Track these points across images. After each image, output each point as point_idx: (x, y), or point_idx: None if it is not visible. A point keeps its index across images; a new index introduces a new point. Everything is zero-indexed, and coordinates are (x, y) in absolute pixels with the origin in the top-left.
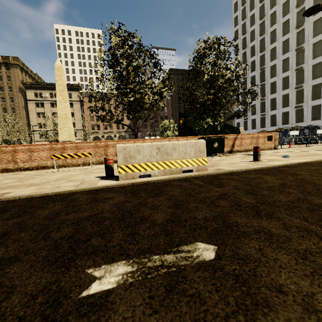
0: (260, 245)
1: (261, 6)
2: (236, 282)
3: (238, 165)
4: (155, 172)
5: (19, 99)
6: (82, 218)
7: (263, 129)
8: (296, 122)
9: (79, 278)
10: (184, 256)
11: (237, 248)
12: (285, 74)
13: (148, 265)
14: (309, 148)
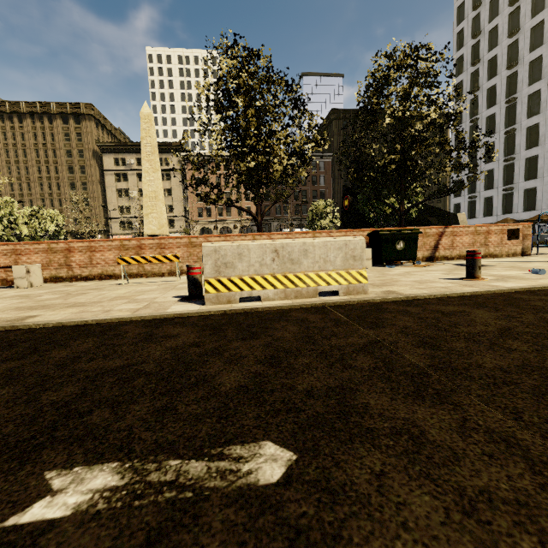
0: (386, 465)
1: None
2: (289, 546)
3: (431, 286)
4: (269, 293)
5: (92, 169)
6: (107, 370)
7: (507, 215)
8: None
9: (25, 487)
10: (224, 468)
11: (335, 464)
12: None
13: (150, 478)
14: None
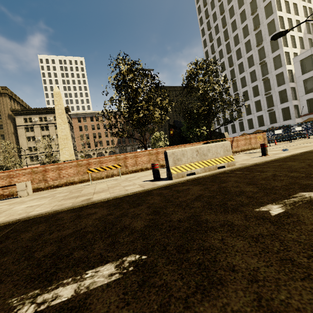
0: None
1: (225, 30)
2: None
3: (254, 160)
4: (198, 170)
5: (8, 126)
6: (194, 198)
7: (242, 132)
8: (270, 123)
9: (257, 212)
10: (301, 197)
11: None
12: (254, 84)
13: (287, 203)
14: (293, 143)
